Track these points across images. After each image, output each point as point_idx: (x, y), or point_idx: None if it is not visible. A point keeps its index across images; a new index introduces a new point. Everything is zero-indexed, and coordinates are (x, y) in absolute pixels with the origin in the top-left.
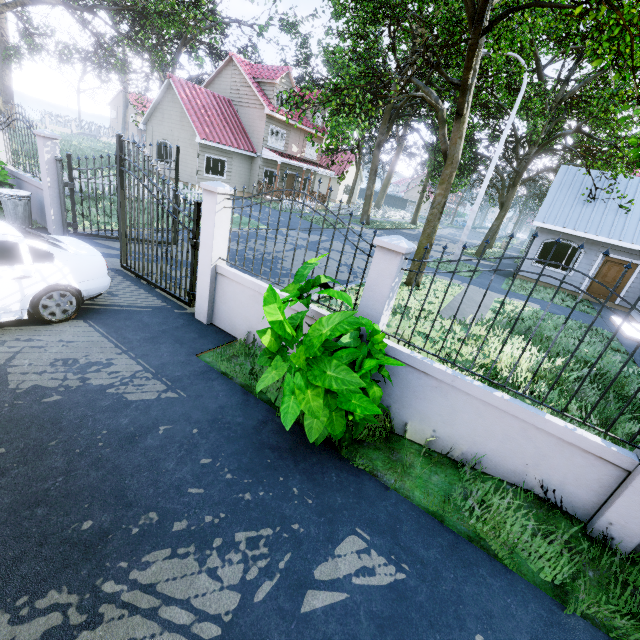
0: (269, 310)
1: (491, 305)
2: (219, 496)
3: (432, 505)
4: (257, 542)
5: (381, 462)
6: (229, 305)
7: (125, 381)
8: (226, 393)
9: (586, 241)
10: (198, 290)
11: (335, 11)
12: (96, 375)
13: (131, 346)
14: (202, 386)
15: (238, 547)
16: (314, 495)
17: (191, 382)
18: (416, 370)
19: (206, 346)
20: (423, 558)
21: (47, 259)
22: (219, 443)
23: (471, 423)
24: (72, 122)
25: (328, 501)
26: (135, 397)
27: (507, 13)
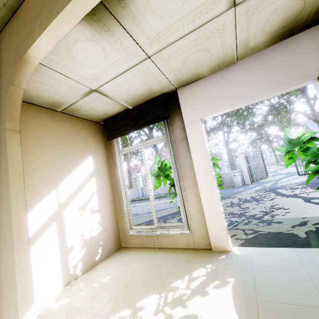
0: None
1: None
2: None
3: None
4: None
5: None
6: None
7: None
8: None
9: None
10: None
11: None
12: None
13: None
14: None
15: None
16: None
17: None
18: None
19: None
20: None
21: None
22: None
23: None
24: None
25: None
26: None
27: None
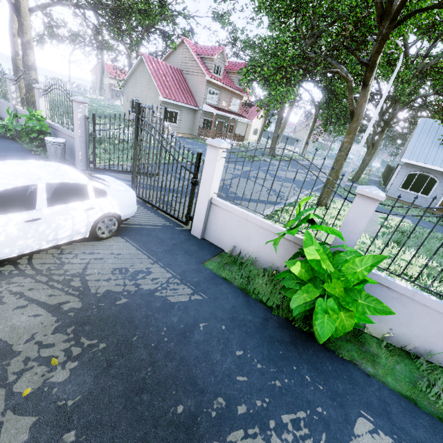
0: (308, 250)
1: (378, 220)
2: (259, 383)
3: (403, 390)
4: (298, 423)
5: (355, 353)
6: (219, 226)
7: (164, 286)
8: (232, 295)
9: (441, 173)
10: (195, 214)
11: (259, 8)
12: (144, 281)
13: (158, 257)
14: (215, 289)
15: (287, 428)
16: (322, 382)
17: (207, 286)
18: (379, 284)
19: (206, 256)
20: (416, 437)
21: (103, 195)
22: (243, 337)
23: (426, 327)
24: (67, 84)
25: (333, 387)
26: (175, 299)
27: (415, 13)
